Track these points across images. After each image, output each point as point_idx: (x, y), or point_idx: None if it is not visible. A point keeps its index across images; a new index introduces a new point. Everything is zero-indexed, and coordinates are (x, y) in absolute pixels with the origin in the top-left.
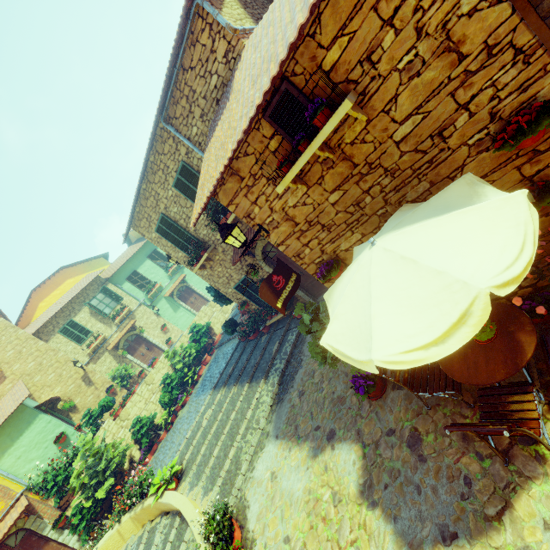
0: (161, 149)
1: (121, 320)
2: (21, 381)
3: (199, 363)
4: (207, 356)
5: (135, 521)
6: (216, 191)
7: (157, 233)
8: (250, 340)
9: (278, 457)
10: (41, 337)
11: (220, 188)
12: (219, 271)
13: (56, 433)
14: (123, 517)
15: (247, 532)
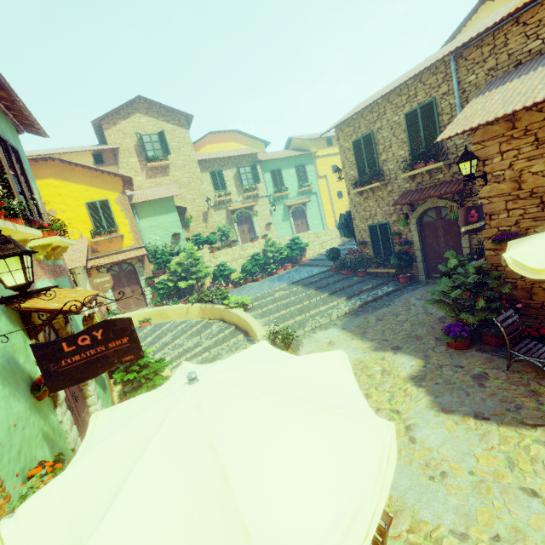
0: (426, 78)
1: (248, 197)
2: (174, 184)
3: (280, 266)
4: (290, 265)
5: (201, 311)
6: (479, 127)
7: (352, 144)
8: (340, 274)
9: (340, 338)
10: (199, 167)
11: (485, 126)
12: (369, 205)
13: (176, 231)
14: (195, 303)
15: (296, 354)
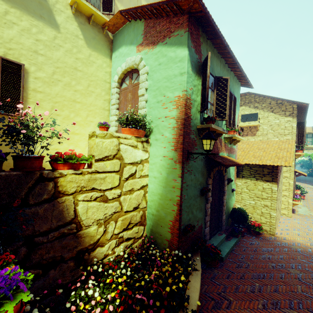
0: None
1: None
2: None
3: None
4: None
5: None
6: None
7: None
8: None
9: None
10: None
11: None
12: None
13: None
14: None
15: None
